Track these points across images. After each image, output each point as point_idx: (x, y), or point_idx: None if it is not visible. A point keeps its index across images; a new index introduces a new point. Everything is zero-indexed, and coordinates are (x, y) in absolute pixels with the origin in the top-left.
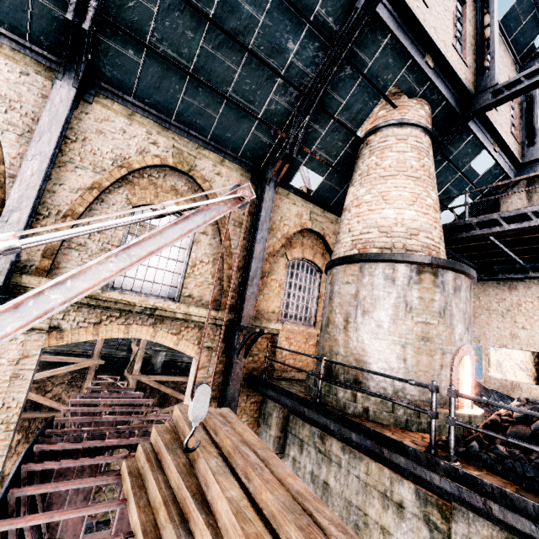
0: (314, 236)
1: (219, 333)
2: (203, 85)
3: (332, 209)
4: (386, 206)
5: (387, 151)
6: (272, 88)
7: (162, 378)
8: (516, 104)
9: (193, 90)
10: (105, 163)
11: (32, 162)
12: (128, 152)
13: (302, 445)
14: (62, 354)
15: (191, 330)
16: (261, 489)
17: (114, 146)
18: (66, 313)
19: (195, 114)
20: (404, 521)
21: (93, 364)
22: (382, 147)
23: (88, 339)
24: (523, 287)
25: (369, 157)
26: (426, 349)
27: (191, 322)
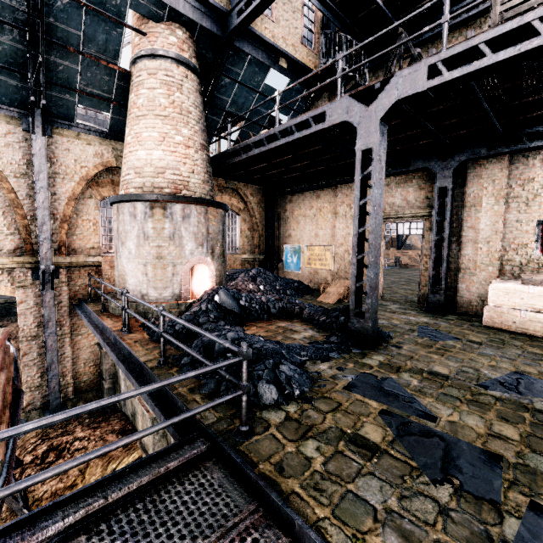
0: None
1: (31, 274)
2: None
3: None
4: (140, 148)
5: (141, 88)
6: None
7: None
8: None
9: None
10: None
11: None
12: None
13: None
14: None
15: None
16: None
17: None
18: None
19: None
20: None
21: None
22: (138, 83)
23: None
24: (323, 195)
25: (131, 93)
26: (160, 265)
27: None
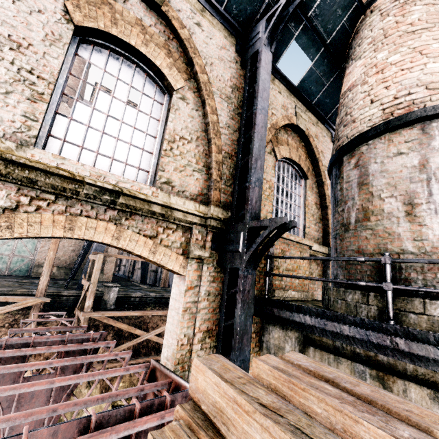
0: (297, 137)
1: (210, 239)
2: None
3: (313, 108)
4: (430, 60)
5: (410, 5)
6: None
7: (117, 314)
8: None
9: None
10: None
11: None
12: None
13: None
14: (2, 294)
15: (172, 233)
16: None
17: None
18: None
19: None
20: None
21: (36, 302)
22: (401, 4)
23: None
24: None
25: (381, 19)
26: None
27: (172, 220)
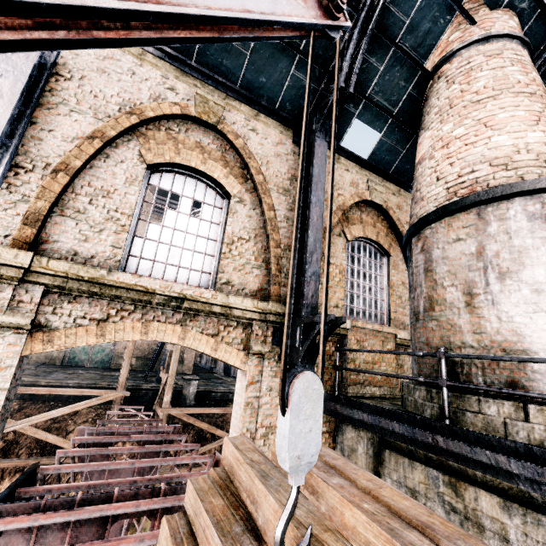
0: (374, 211)
1: (271, 334)
2: None
3: (392, 177)
4: (495, 133)
5: (476, 72)
6: None
7: (196, 410)
8: None
9: None
10: (110, 109)
11: (1, 81)
12: (139, 98)
13: (415, 497)
14: (86, 388)
15: (233, 330)
16: None
17: (120, 89)
18: (57, 306)
19: (221, 51)
20: None
21: (117, 396)
22: (466, 70)
23: (89, 343)
24: None
25: (447, 87)
26: None
27: (232, 318)
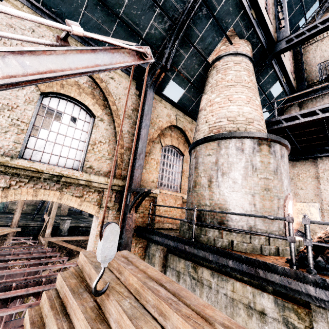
0: (178, 131)
1: (114, 196)
2: (100, 3)
3: (189, 114)
4: (231, 104)
5: (229, 70)
6: (152, 15)
7: (68, 238)
8: (291, 58)
9: (92, 7)
10: None
11: None
12: None
13: (179, 275)
14: None
15: (92, 194)
16: (183, 328)
17: None
18: None
19: (94, 28)
20: (266, 325)
21: (11, 231)
22: (225, 68)
23: None
24: (300, 165)
25: (216, 74)
26: (268, 197)
27: (92, 187)
